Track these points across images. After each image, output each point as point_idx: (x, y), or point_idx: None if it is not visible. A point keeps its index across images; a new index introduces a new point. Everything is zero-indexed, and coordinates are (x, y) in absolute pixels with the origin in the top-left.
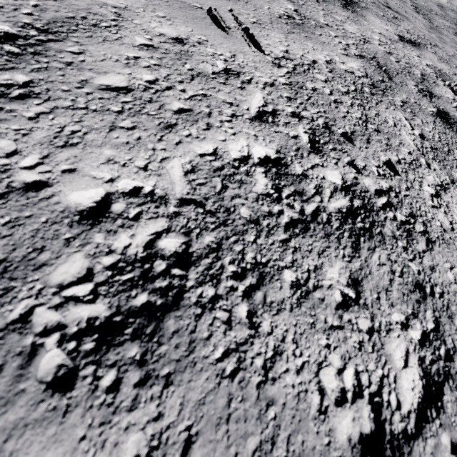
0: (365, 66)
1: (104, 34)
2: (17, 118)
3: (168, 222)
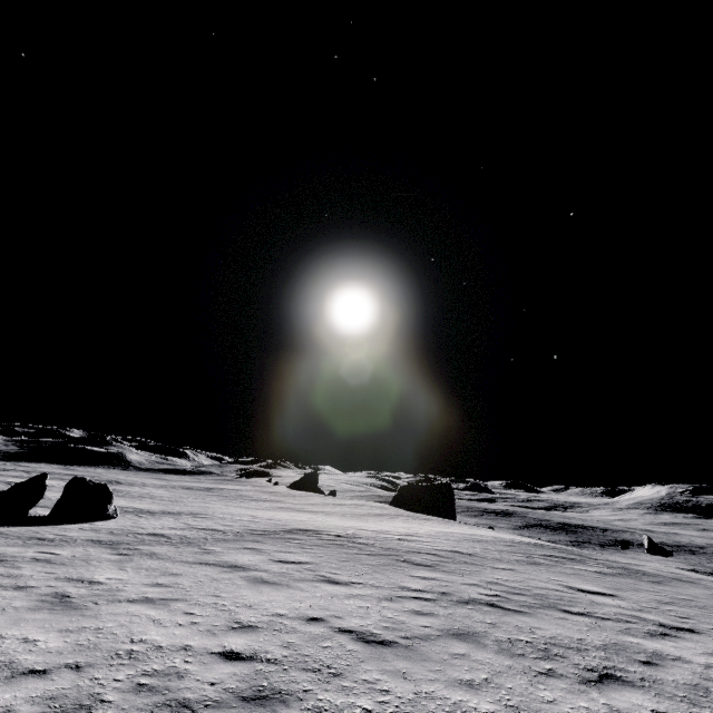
0: (502, 709)
1: (355, 675)
2: (322, 685)
3: (329, 705)
